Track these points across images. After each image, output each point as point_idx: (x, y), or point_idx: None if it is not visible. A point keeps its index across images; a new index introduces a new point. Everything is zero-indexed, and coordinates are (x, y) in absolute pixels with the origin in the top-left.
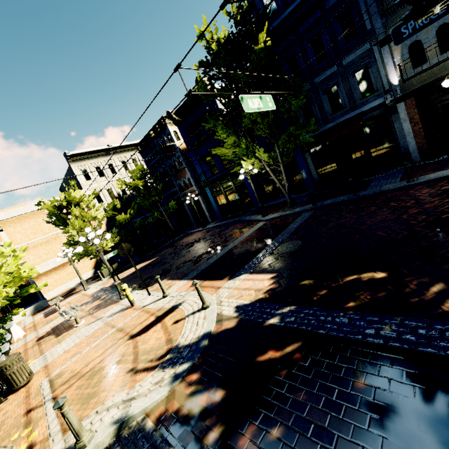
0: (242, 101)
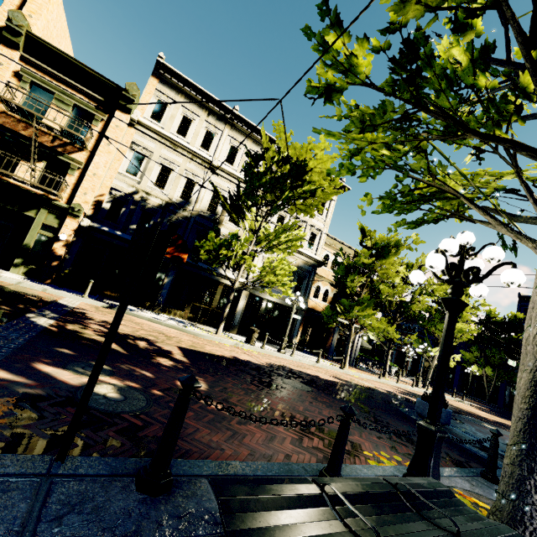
0: (508, 360)
